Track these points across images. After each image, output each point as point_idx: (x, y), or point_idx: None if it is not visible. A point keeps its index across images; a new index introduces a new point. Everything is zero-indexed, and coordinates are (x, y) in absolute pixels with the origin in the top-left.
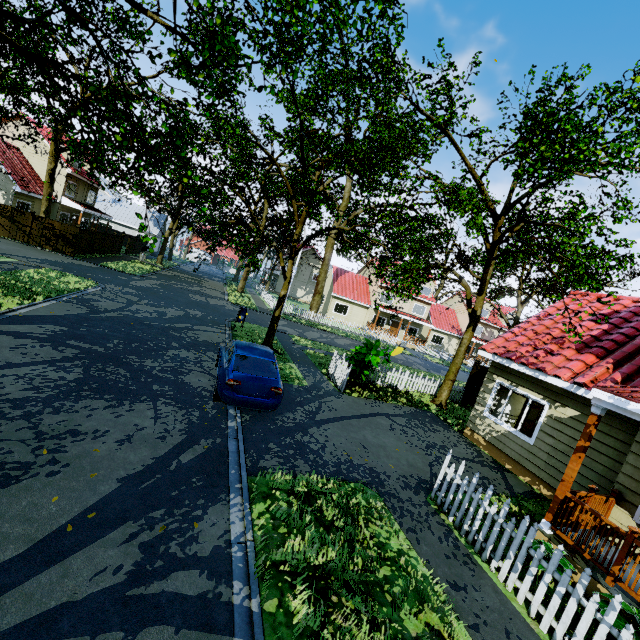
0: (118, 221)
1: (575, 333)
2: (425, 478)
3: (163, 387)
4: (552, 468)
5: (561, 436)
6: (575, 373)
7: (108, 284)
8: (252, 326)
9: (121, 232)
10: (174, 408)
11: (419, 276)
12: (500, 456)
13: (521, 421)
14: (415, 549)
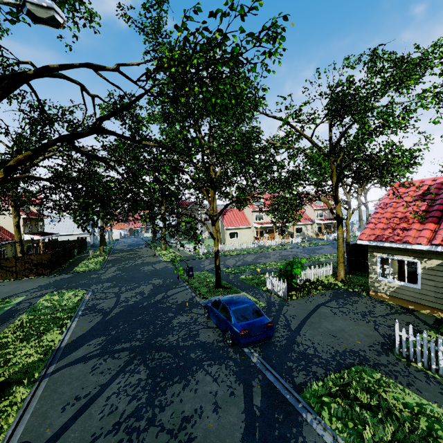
0: (61, 233)
1: (418, 215)
2: (381, 341)
3: (196, 353)
4: (441, 299)
5: (437, 278)
6: (428, 238)
7: (91, 286)
8: (195, 274)
9: (66, 240)
10: (216, 366)
11: (297, 207)
12: (402, 302)
13: (406, 276)
14: (423, 397)
